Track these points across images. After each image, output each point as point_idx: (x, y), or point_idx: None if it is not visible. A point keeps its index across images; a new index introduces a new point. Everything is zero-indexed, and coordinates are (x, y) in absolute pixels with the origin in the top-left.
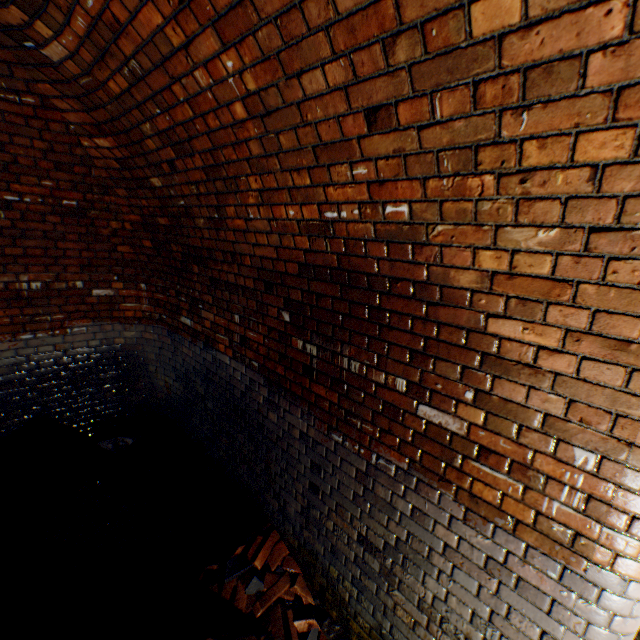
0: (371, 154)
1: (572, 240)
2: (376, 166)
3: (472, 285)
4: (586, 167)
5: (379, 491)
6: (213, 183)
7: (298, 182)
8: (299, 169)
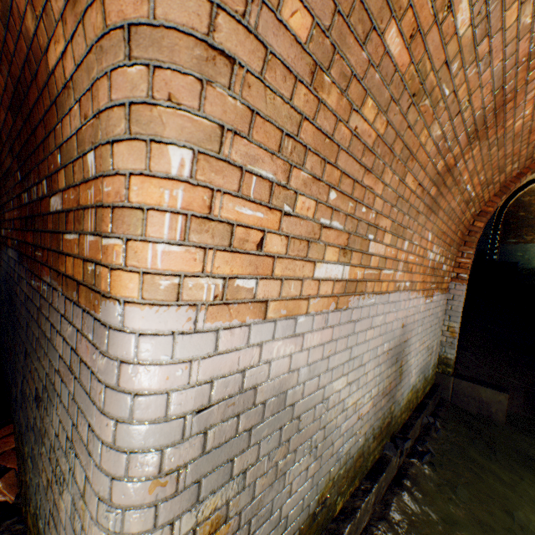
0: None
1: None
2: None
3: (34, 26)
4: None
5: (43, 324)
6: None
7: None
8: None
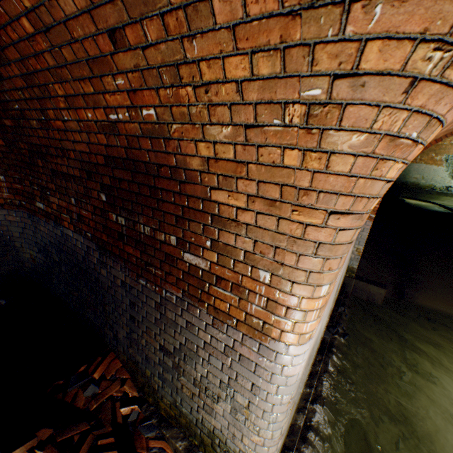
0: (122, 68)
1: (239, 134)
2: (128, 78)
3: (199, 167)
4: (233, 82)
5: (168, 314)
6: (32, 89)
7: (86, 90)
8: (84, 79)
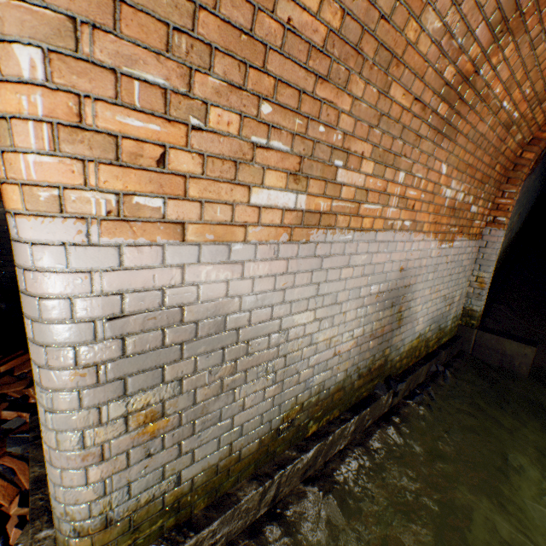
0: None
1: None
2: None
3: None
4: None
5: None
6: None
7: None
8: None
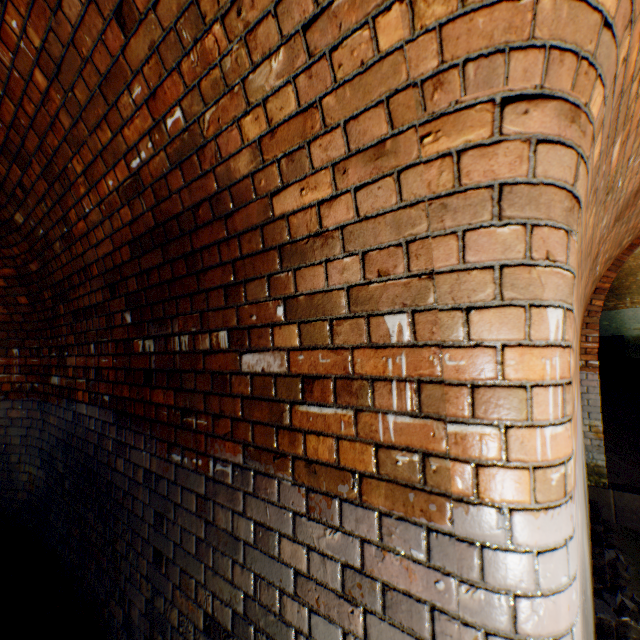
0: (137, 65)
1: (297, 53)
2: (145, 77)
3: (250, 168)
4: None
5: (220, 519)
6: (54, 188)
7: (104, 140)
8: (100, 123)
